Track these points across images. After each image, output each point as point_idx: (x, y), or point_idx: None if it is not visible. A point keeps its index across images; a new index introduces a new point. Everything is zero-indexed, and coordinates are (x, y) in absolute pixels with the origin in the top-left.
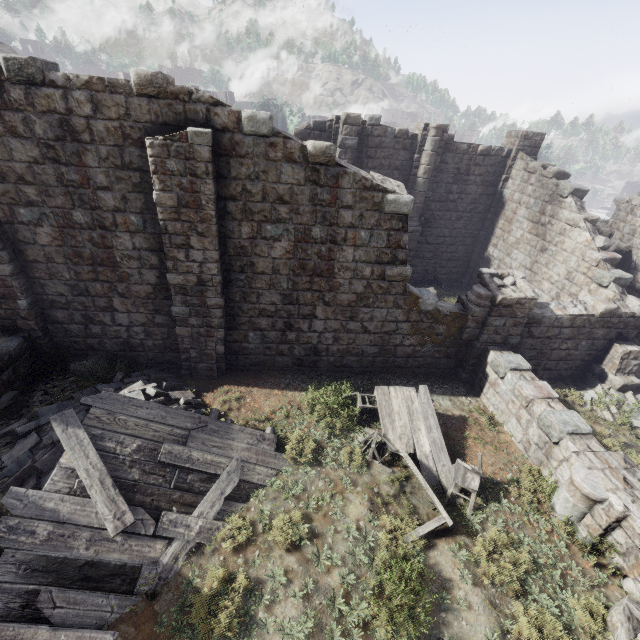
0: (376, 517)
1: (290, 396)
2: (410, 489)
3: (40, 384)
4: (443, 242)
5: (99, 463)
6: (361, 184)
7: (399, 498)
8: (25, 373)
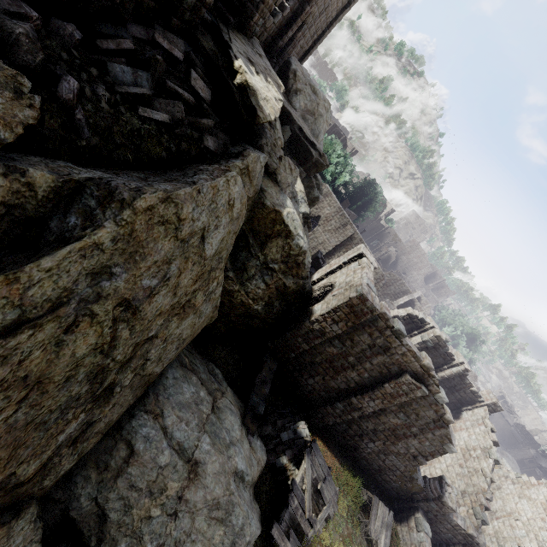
0: None
1: (337, 464)
2: None
3: None
4: None
5: (310, 481)
6: (446, 434)
7: None
8: None
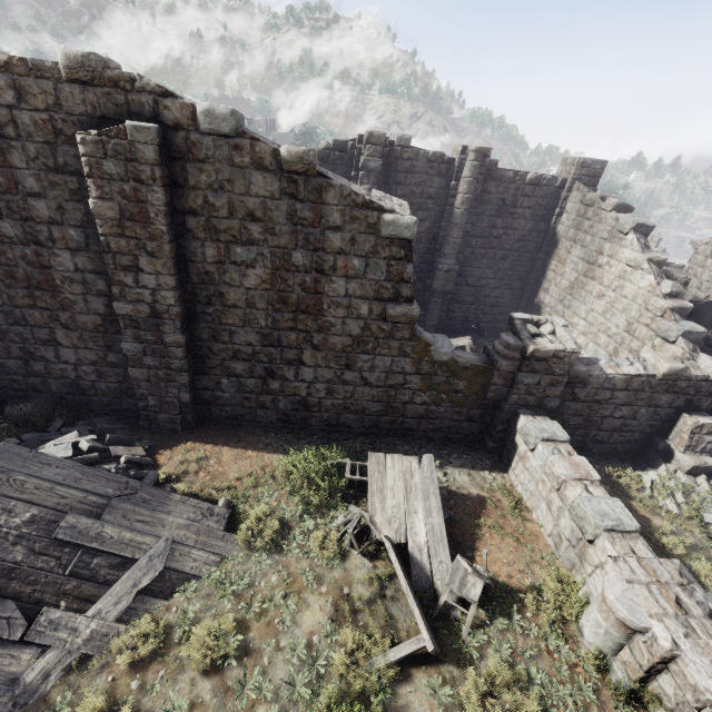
0: (336, 630)
1: (266, 459)
2: (392, 592)
3: None
4: (486, 285)
5: None
6: (351, 200)
7: (375, 604)
8: None
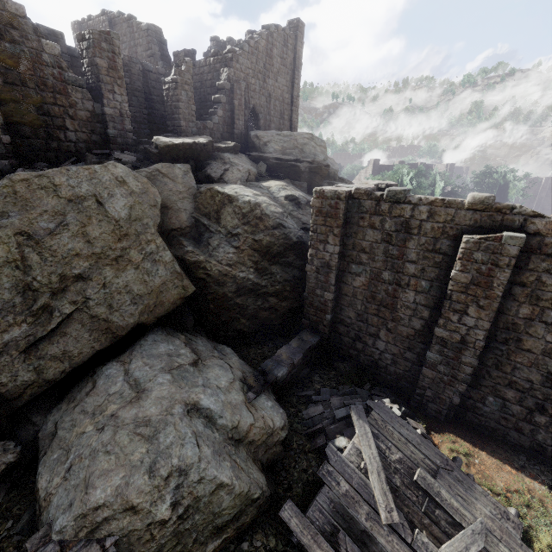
0: None
1: (527, 482)
2: None
3: (317, 368)
4: None
5: (377, 457)
6: None
7: None
8: (313, 358)
